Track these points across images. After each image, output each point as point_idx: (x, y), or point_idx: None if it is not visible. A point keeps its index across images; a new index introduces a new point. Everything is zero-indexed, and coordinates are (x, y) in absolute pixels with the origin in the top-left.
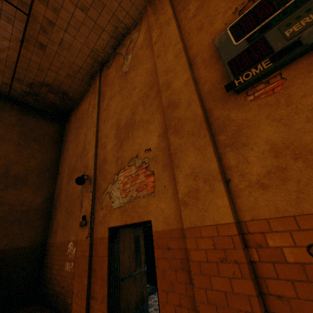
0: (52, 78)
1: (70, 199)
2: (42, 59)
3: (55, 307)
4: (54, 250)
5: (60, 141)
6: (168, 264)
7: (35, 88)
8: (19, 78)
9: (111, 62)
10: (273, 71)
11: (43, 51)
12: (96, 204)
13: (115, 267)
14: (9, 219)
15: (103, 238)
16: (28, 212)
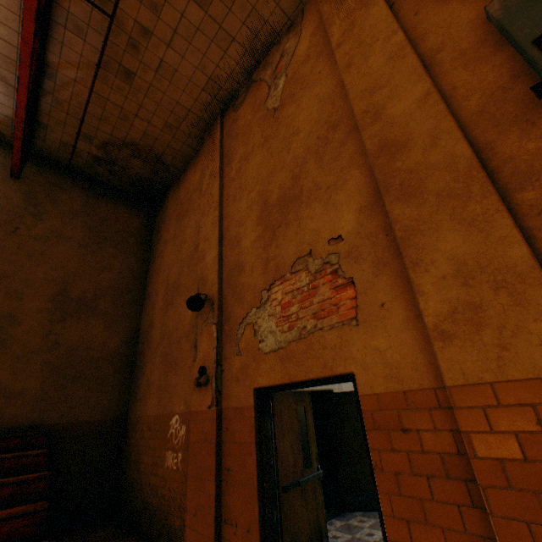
0: (140, 131)
1: (171, 339)
2: (127, 99)
3: (148, 533)
4: (142, 430)
5: (149, 242)
6: (406, 463)
7: (112, 151)
8: (87, 135)
9: (243, 97)
10: None
11: (129, 83)
12: (225, 345)
13: (269, 464)
14: (68, 371)
15: (244, 408)
16: (98, 361)
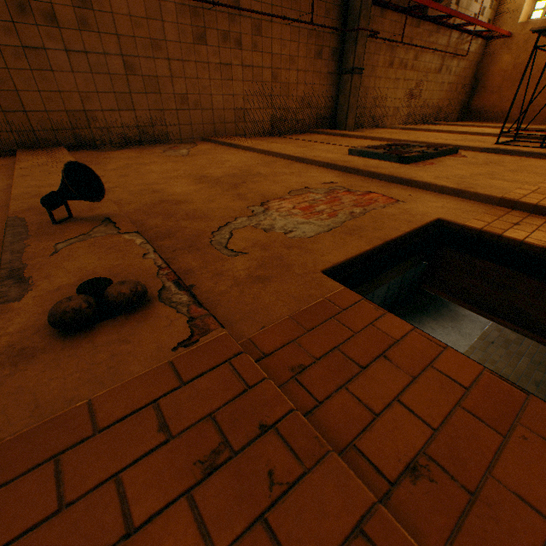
0: None
1: None
2: None
3: None
4: None
5: None
6: None
7: None
8: None
9: (115, 149)
10: (421, 159)
11: None
12: (176, 257)
13: None
14: None
15: (327, 299)
16: None
